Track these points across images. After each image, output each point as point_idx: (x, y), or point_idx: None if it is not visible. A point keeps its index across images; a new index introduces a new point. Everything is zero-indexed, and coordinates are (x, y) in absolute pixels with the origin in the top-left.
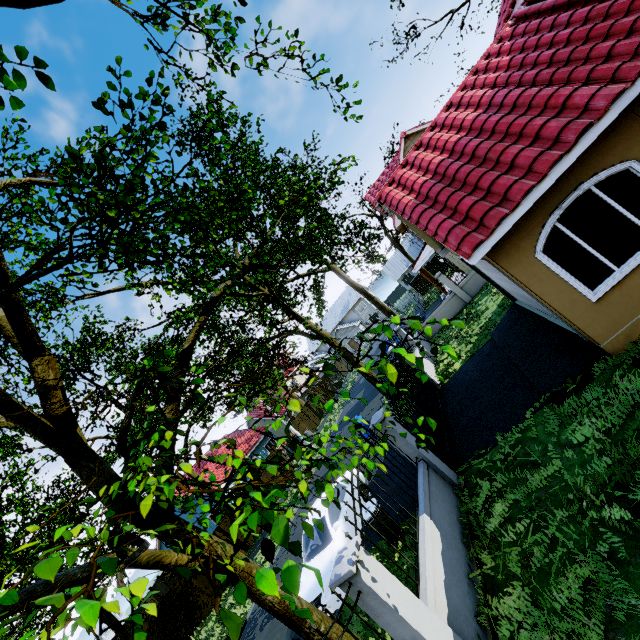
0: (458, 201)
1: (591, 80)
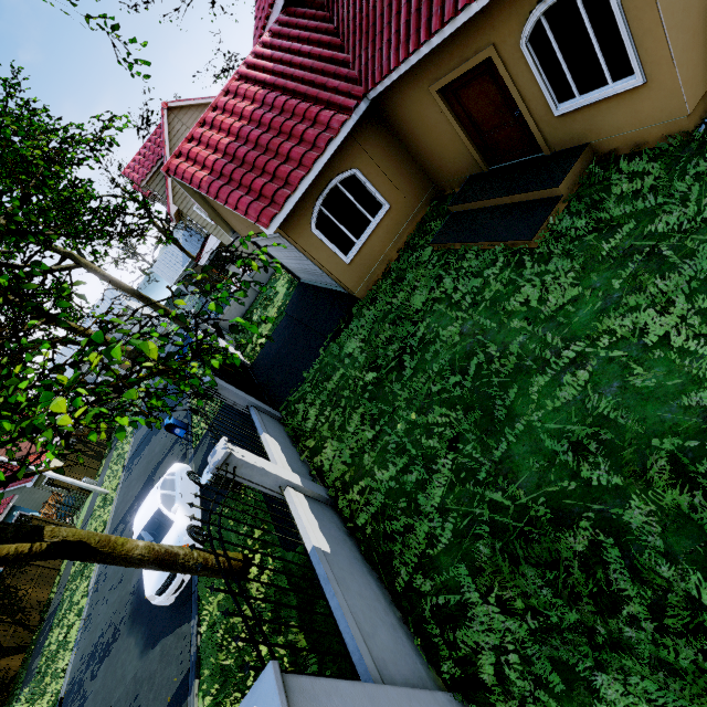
0: (252, 181)
1: (329, 107)
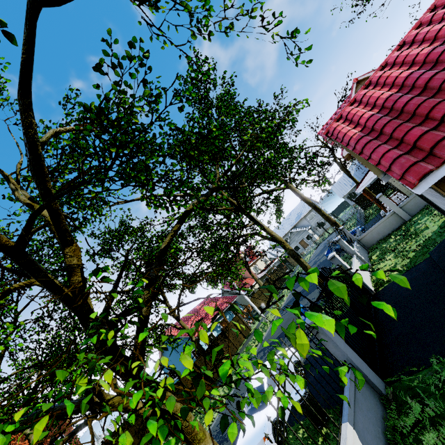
0: (405, 132)
1: None
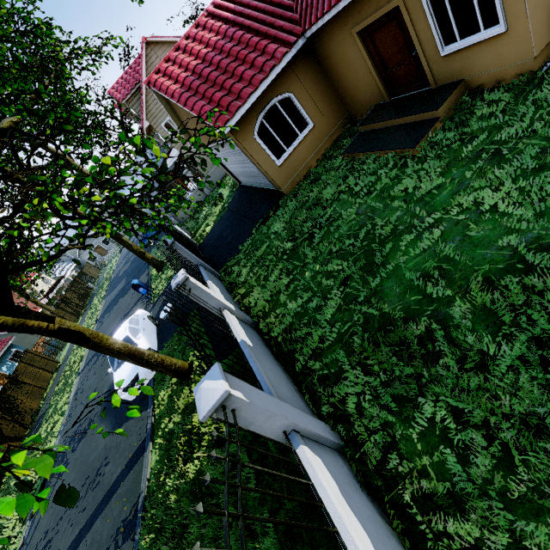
0: (212, 94)
1: (275, 41)
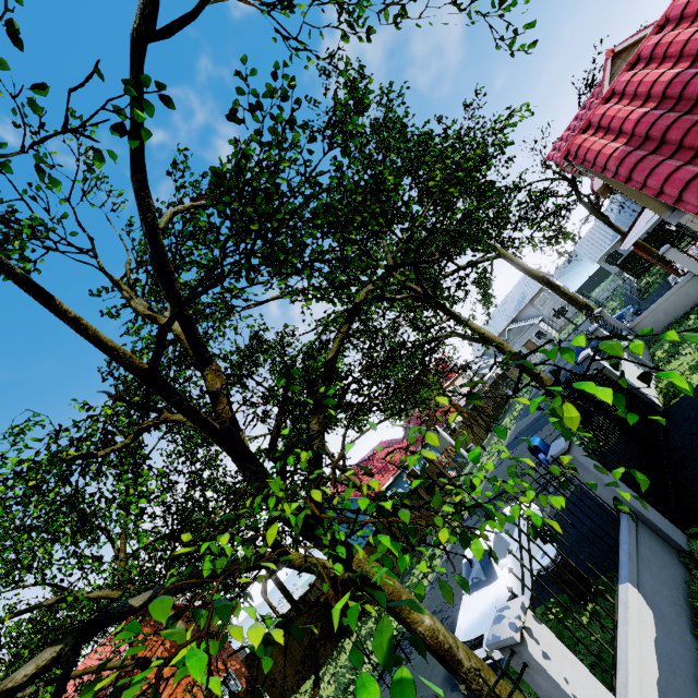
0: None
1: None
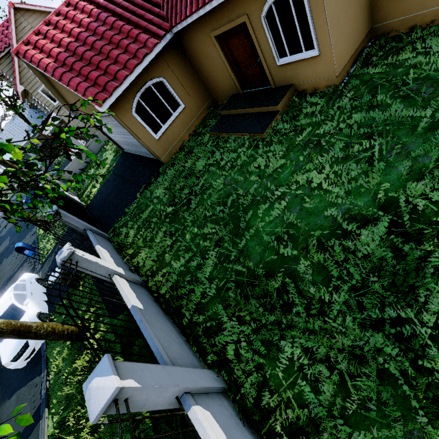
0: (88, 72)
1: (146, 32)
